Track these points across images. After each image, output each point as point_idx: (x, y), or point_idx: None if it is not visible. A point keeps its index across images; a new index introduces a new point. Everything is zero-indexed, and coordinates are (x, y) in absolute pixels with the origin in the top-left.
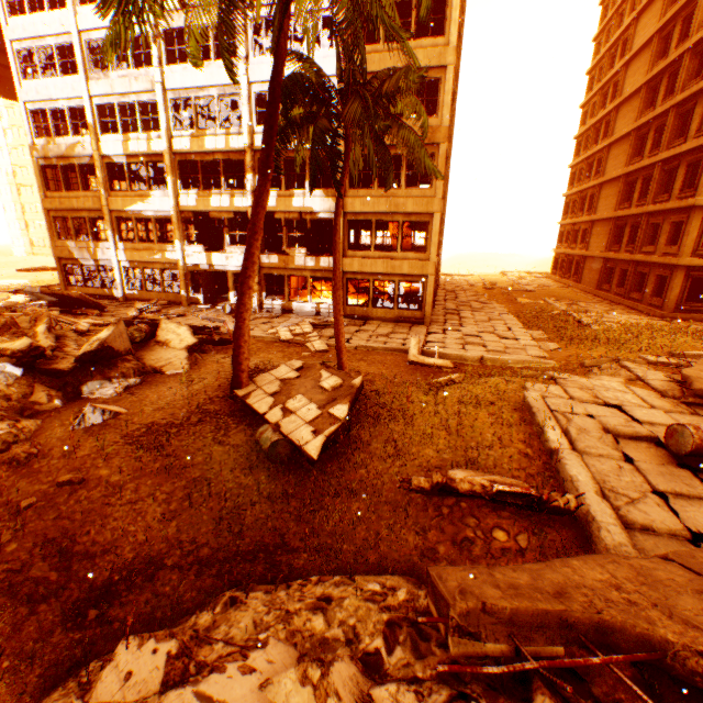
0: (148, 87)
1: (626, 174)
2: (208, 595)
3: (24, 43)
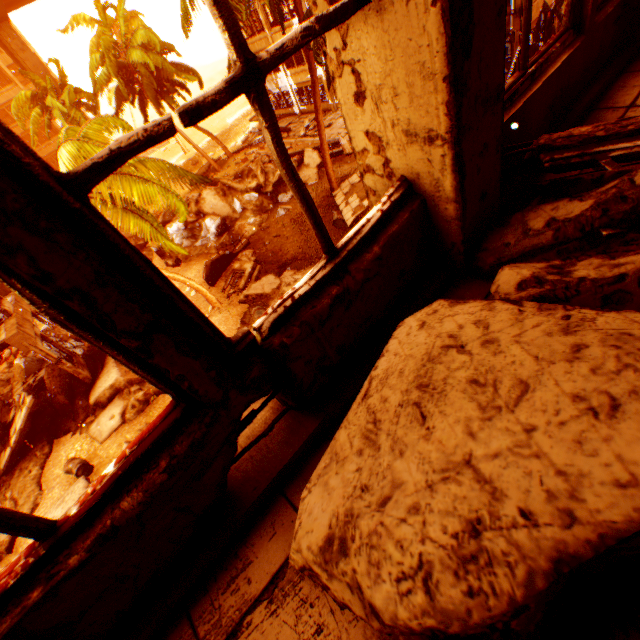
0: None
1: None
2: (306, 267)
3: None
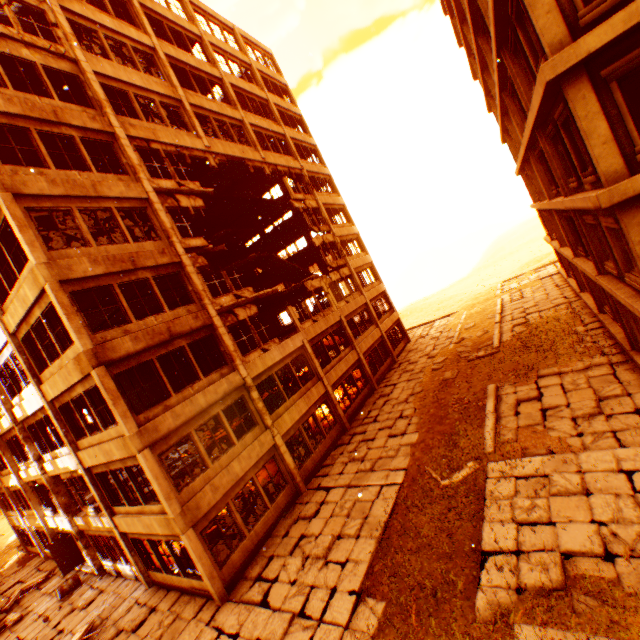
0: None
1: (529, 147)
2: None
3: None
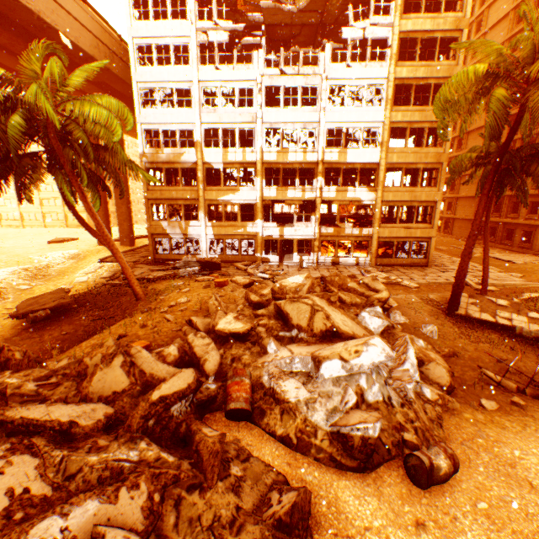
0: (249, 120)
1: None
2: None
3: (148, 84)
